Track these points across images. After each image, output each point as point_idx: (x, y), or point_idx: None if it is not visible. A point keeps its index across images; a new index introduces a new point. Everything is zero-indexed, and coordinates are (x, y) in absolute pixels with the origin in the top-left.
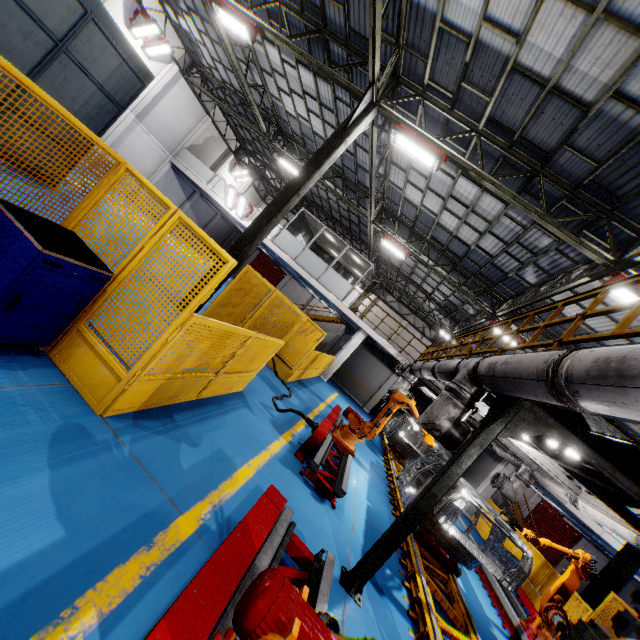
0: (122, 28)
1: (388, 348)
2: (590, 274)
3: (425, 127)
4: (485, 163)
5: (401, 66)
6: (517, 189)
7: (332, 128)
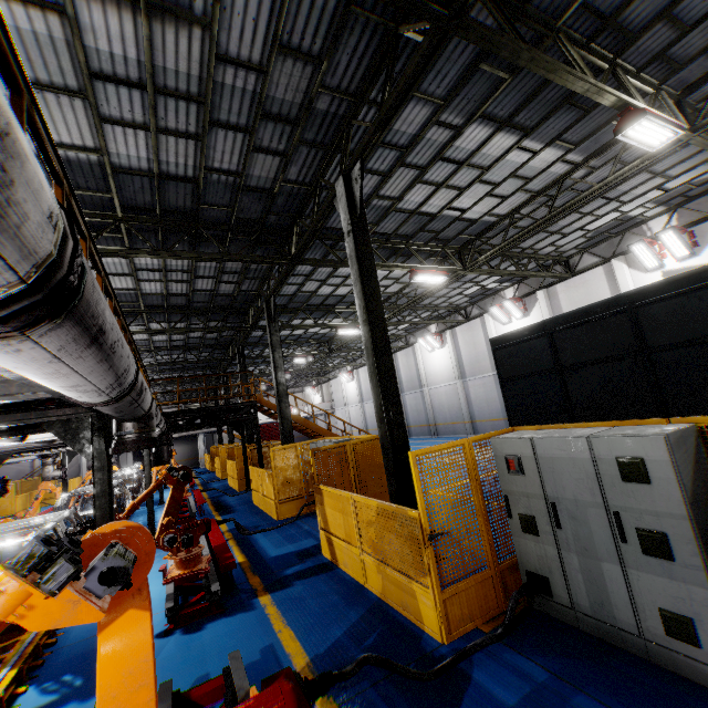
0: None
1: None
2: None
3: None
4: None
5: None
6: None
7: None
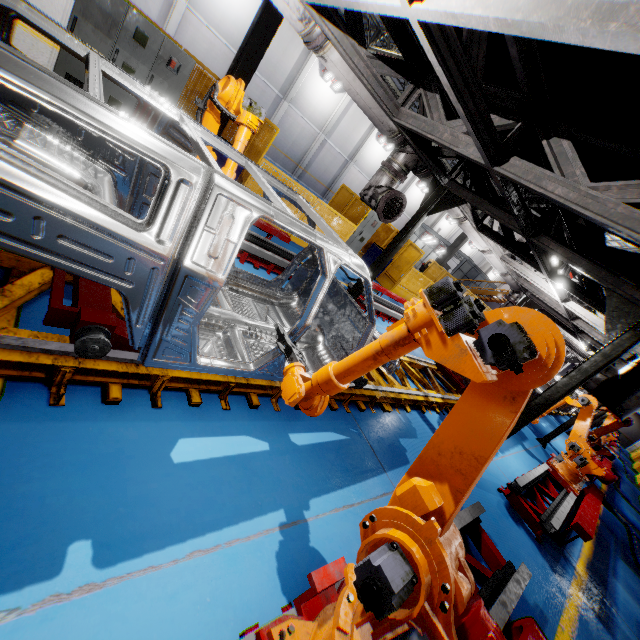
0: (466, 245)
1: None
2: None
3: None
4: None
5: None
6: None
7: None
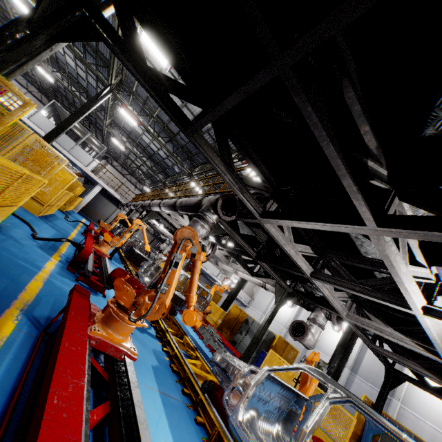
0: None
1: (115, 195)
2: (187, 175)
3: (133, 109)
4: (157, 127)
5: (123, 78)
6: (168, 140)
7: (82, 70)
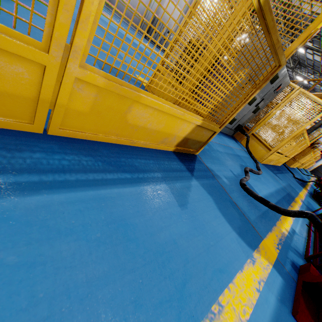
0: None
1: None
2: None
3: None
4: None
5: None
6: None
7: None
